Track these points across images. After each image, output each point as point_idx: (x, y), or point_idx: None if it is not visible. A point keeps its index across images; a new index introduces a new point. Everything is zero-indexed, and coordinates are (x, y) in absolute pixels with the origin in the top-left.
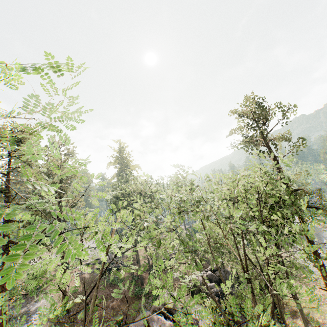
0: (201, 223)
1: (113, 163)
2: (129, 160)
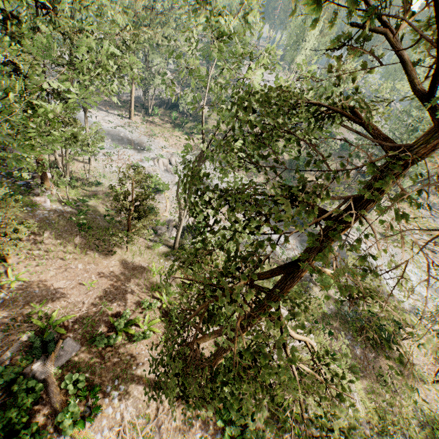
0: None
1: None
2: None
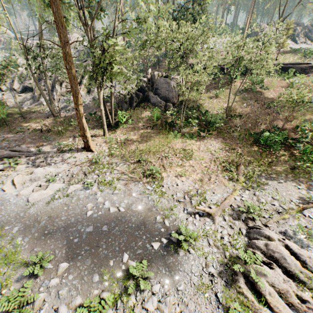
0: None
1: None
2: None
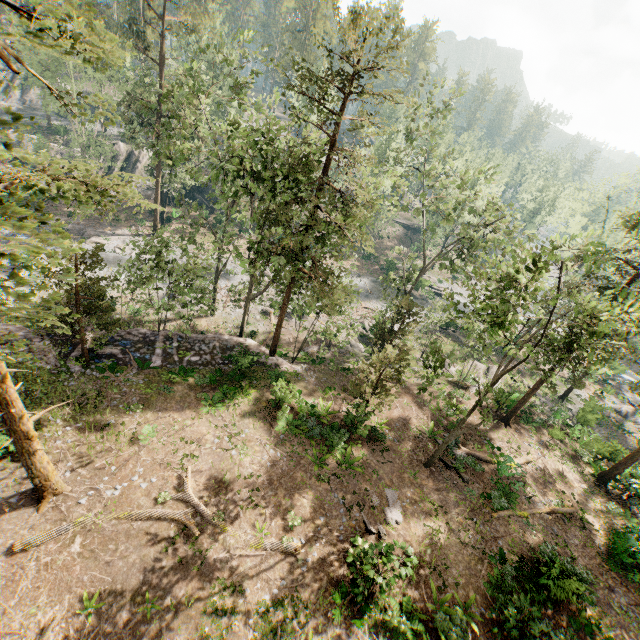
0: (123, 94)
1: (295, 6)
2: (327, 6)
